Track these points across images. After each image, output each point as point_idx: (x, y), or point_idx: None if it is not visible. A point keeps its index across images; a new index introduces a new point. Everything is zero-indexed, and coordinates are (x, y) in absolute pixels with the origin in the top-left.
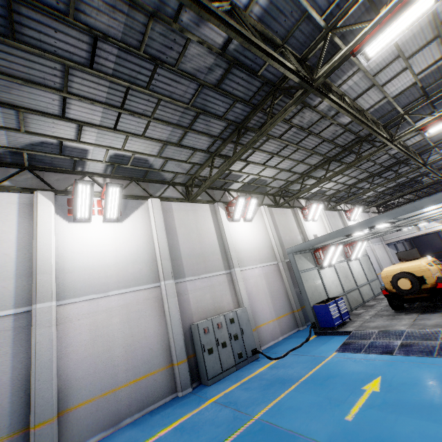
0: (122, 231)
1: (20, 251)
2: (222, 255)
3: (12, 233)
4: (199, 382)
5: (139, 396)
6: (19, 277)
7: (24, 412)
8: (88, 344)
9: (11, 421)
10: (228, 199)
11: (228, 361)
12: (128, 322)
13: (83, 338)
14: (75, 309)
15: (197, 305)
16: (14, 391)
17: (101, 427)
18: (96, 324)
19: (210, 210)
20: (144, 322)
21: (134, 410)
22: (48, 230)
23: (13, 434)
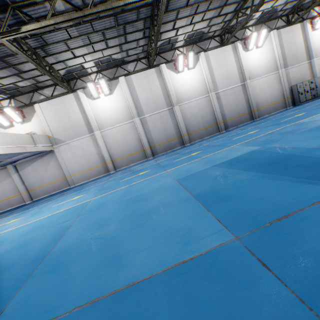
0: (262, 51)
1: (236, 66)
2: (306, 53)
3: (233, 60)
4: (294, 106)
5: (275, 108)
6: (239, 74)
7: (249, 108)
8: (259, 93)
9: (247, 110)
10: (311, 15)
11: (308, 97)
12: (269, 86)
13: (258, 91)
14: (254, 83)
15: (293, 79)
16: (246, 104)
17: (266, 114)
18: (260, 87)
19: (300, 27)
20: (274, 86)
21: (274, 111)
22: (243, 56)
23: (248, 112)
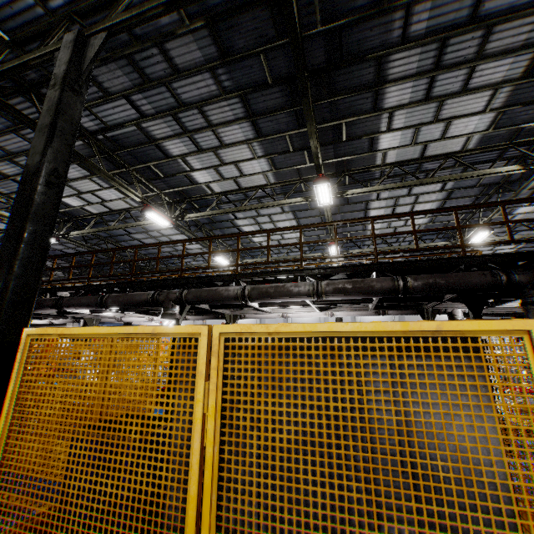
0: None
1: None
2: None
3: None
4: None
5: None
6: (351, 318)
7: None
8: None
9: None
10: None
11: None
12: None
13: None
14: None
15: None
16: None
17: None
18: None
19: None
20: None
21: None
22: None
23: None
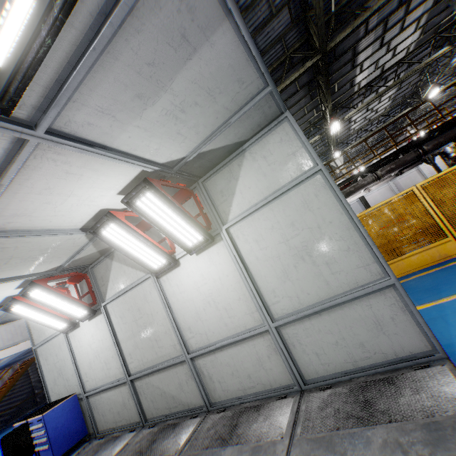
0: None
1: None
2: None
3: None
4: None
5: None
6: None
7: None
8: (374, 203)
9: None
10: (409, 137)
11: None
12: (382, 196)
13: (372, 202)
14: (367, 197)
15: (404, 185)
16: None
17: None
18: (374, 199)
19: None
20: (386, 195)
21: None
22: None
23: None
